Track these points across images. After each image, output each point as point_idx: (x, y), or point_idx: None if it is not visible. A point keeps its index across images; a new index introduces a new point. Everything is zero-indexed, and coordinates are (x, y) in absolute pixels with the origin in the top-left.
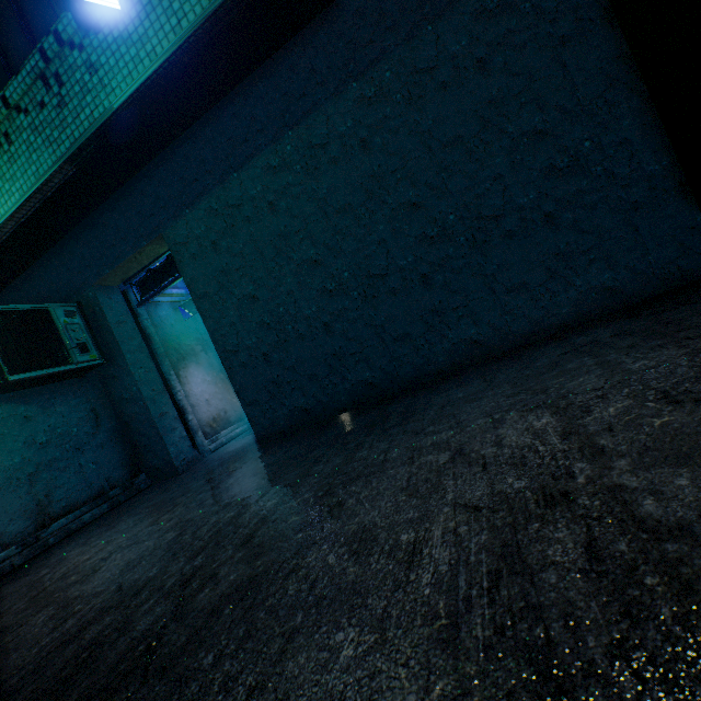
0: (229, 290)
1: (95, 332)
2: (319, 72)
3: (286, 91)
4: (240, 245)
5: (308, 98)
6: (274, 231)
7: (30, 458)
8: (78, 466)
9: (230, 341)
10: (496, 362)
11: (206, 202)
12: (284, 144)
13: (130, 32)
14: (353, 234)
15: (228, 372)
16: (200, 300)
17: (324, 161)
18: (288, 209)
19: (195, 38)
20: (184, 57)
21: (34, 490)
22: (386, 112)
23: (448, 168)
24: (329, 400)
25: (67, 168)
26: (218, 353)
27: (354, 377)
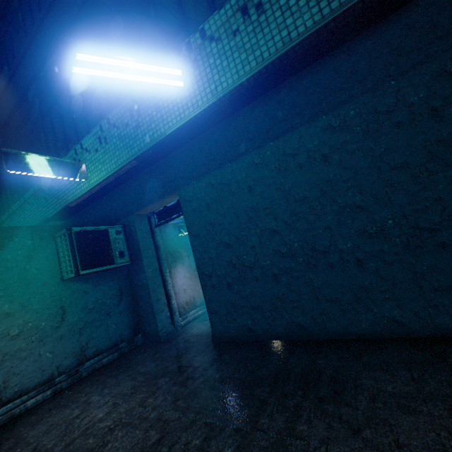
0: (212, 236)
1: (129, 241)
2: (298, 106)
3: (273, 116)
4: (224, 209)
5: (287, 122)
6: (249, 205)
7: (82, 318)
8: (106, 325)
9: (207, 268)
10: (418, 349)
11: (207, 178)
12: (265, 149)
13: (184, 90)
14: (305, 218)
15: (202, 288)
16: (193, 238)
17: (292, 165)
18: (261, 192)
19: (224, 98)
20: (215, 108)
21: (81, 338)
22: (346, 138)
23: (392, 185)
24: (268, 327)
25: (133, 162)
26: (198, 273)
27: (290, 317)
